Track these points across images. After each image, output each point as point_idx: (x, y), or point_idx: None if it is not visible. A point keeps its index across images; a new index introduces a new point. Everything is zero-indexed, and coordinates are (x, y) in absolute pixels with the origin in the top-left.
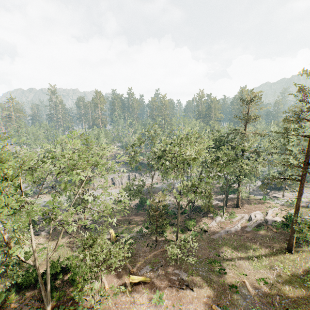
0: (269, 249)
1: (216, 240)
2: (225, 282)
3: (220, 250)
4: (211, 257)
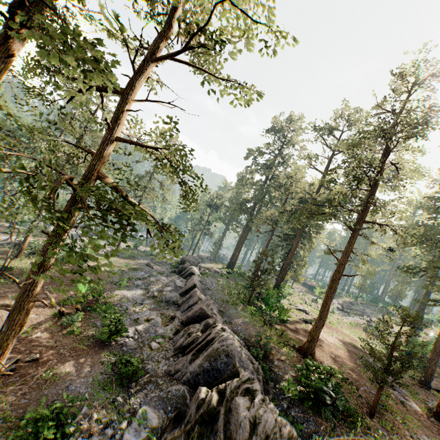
0: None
1: None
2: None
3: None
4: None
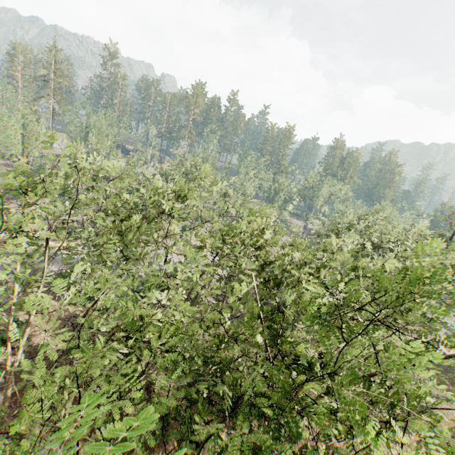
0: None
1: None
2: None
3: None
4: None
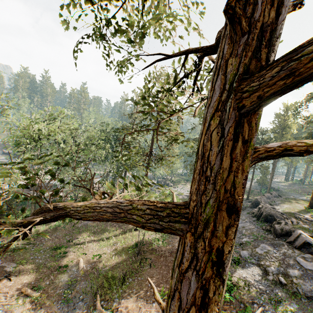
0: (123, 230)
1: (79, 228)
2: (57, 263)
3: (76, 236)
4: (62, 244)
